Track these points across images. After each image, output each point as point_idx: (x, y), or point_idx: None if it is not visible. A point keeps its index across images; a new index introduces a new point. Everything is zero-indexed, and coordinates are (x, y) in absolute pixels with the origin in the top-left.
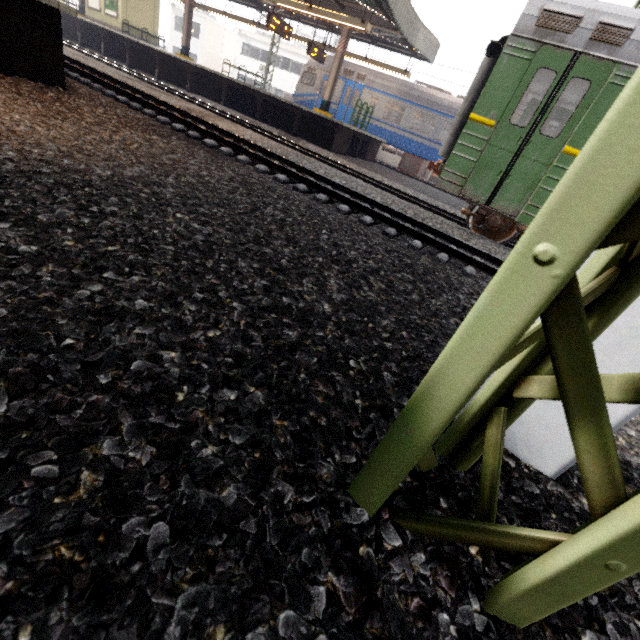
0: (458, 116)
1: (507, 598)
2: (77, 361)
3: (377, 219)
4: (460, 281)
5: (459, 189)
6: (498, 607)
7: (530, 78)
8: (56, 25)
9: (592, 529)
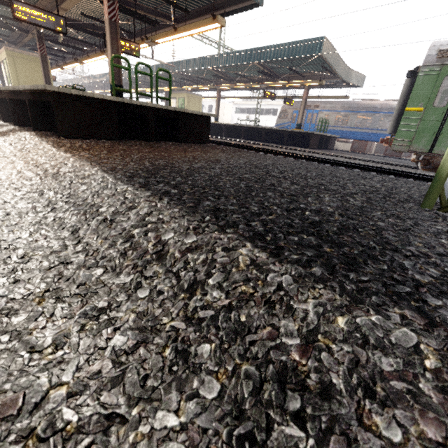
0: (395, 111)
1: None
2: (330, 189)
3: (362, 170)
4: None
5: (407, 148)
6: None
7: (440, 82)
8: (209, 122)
9: None
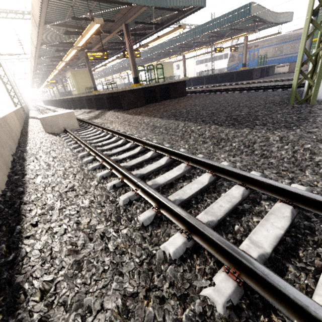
0: (308, 41)
1: (310, 101)
2: (248, 106)
3: (283, 89)
4: None
5: None
6: (310, 104)
7: None
8: (185, 83)
9: (313, 88)
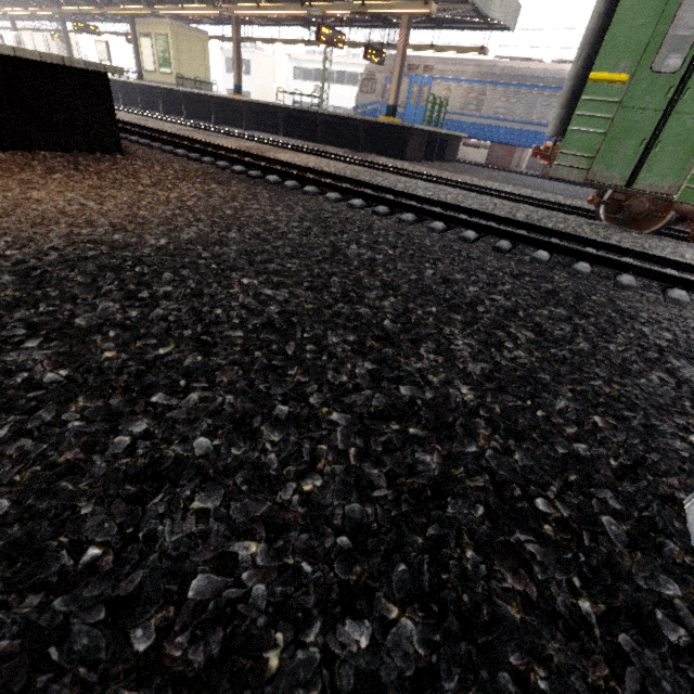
0: (568, 81)
1: None
2: (100, 600)
3: (482, 232)
4: (618, 298)
5: (584, 173)
6: None
7: (677, 3)
8: (106, 90)
9: None
